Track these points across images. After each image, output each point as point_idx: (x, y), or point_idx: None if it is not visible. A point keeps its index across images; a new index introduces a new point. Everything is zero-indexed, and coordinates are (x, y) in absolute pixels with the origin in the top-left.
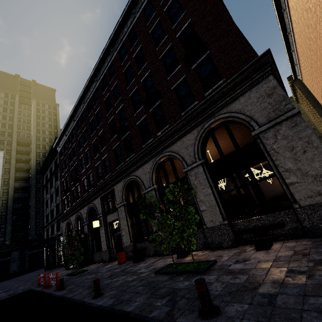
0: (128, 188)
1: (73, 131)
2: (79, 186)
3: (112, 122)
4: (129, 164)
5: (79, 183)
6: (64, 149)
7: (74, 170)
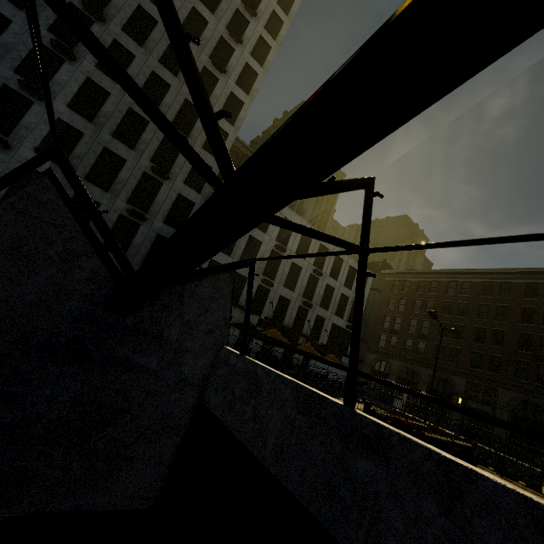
0: (519, 401)
1: (432, 281)
2: (420, 342)
3: (524, 334)
4: (541, 391)
5: (427, 343)
6: (402, 286)
7: (420, 324)
